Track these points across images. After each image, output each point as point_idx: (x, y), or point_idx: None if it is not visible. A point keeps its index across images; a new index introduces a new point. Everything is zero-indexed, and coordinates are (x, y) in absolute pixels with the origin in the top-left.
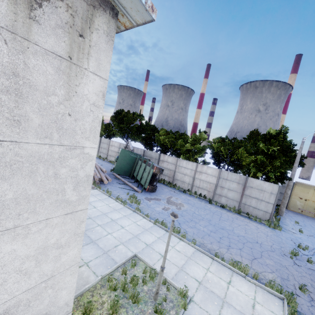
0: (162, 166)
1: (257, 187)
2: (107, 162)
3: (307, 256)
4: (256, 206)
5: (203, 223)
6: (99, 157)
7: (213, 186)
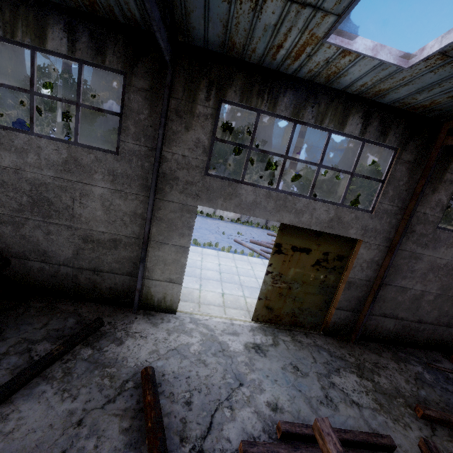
0: None
1: None
2: (235, 224)
3: None
4: None
5: None
6: (210, 216)
7: None
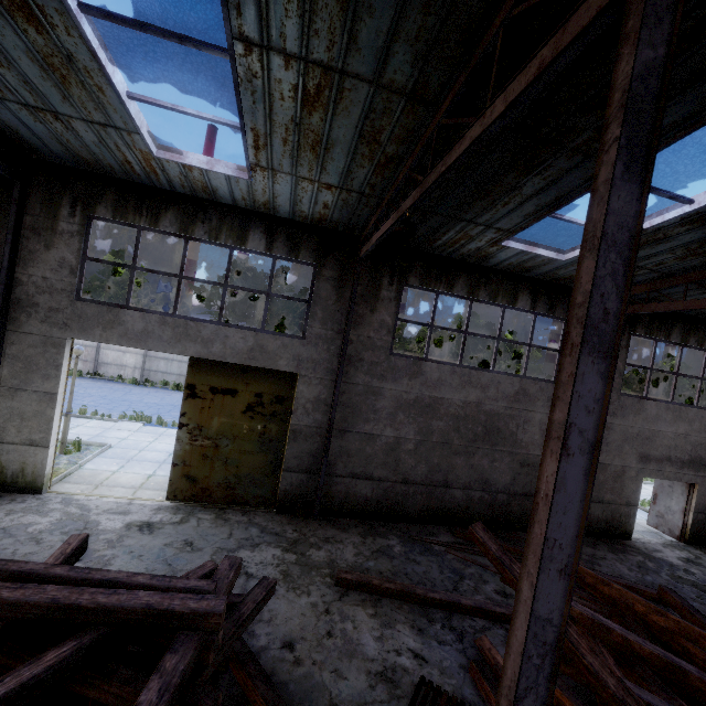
0: None
1: None
2: None
3: None
4: None
5: None
6: None
7: None
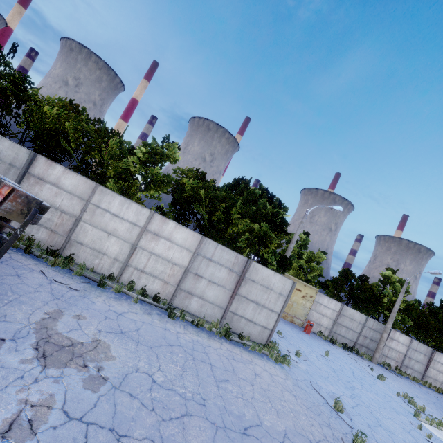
0: (33, 193)
1: (263, 281)
2: None
3: (354, 428)
4: (252, 317)
5: (199, 442)
6: None
7: (180, 271)
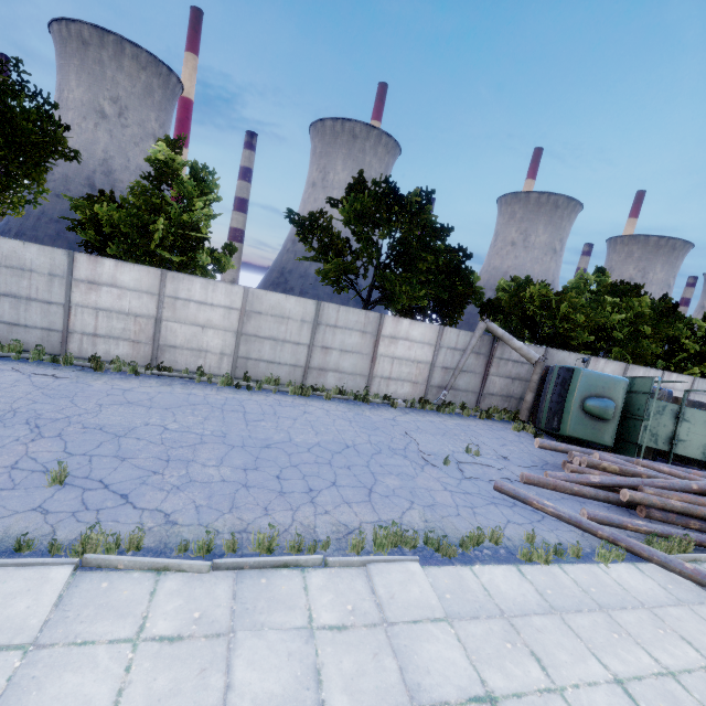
0: None
1: None
2: (425, 413)
3: None
4: None
5: None
6: (365, 398)
7: None
